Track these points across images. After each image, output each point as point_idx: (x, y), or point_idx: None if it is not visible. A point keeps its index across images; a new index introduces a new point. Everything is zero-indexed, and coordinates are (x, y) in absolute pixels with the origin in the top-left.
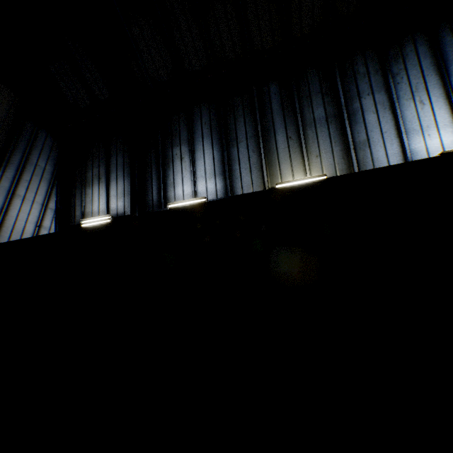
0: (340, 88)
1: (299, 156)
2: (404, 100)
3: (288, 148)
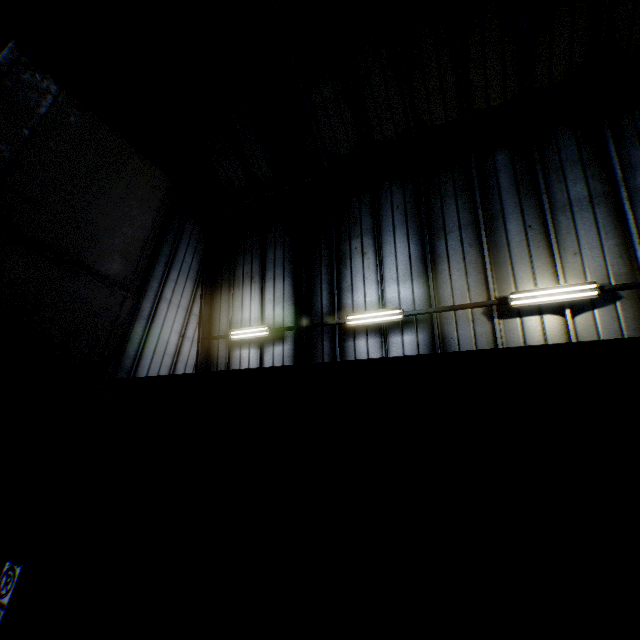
0: (612, 154)
1: (543, 252)
2: None
3: (526, 242)
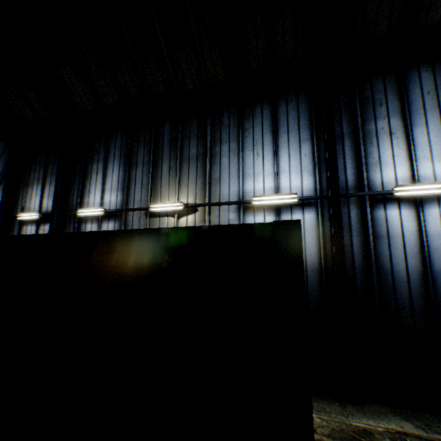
0: (208, 134)
1: (174, 183)
2: (248, 151)
3: (168, 176)
